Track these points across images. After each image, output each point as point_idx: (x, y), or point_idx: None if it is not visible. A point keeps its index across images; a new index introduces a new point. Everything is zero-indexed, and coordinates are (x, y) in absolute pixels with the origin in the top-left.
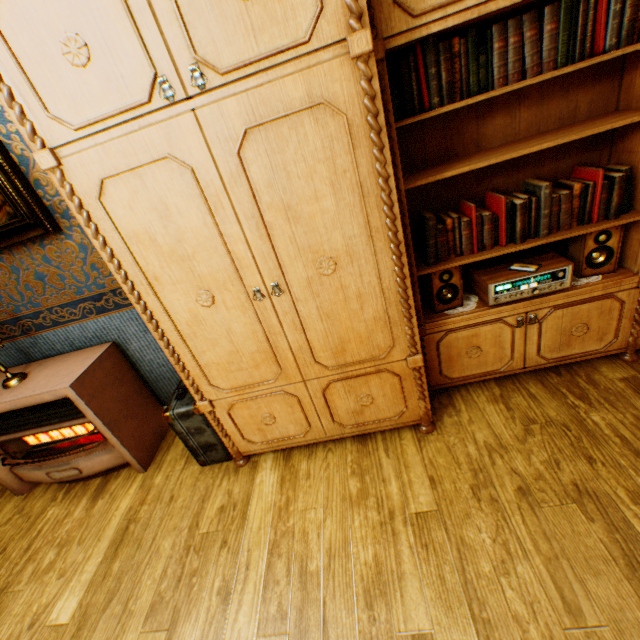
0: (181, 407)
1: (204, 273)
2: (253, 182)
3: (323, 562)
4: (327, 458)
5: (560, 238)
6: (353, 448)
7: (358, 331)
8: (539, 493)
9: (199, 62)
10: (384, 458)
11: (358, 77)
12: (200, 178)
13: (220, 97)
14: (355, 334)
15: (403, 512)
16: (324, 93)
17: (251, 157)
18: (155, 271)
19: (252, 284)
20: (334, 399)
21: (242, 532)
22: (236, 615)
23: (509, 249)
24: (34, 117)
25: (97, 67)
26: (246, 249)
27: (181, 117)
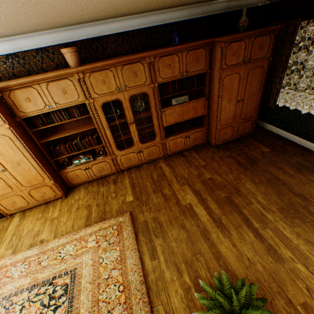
0: None
1: None
2: None
3: (26, 233)
4: (36, 210)
5: (87, 150)
6: (44, 206)
7: (33, 177)
8: (81, 207)
9: None
10: (51, 207)
11: (9, 130)
12: None
13: None
14: (32, 178)
15: (50, 218)
16: (2, 133)
17: None
18: None
19: None
20: (34, 194)
21: (5, 233)
22: (0, 249)
23: (75, 153)
24: None
25: None
26: None
27: None
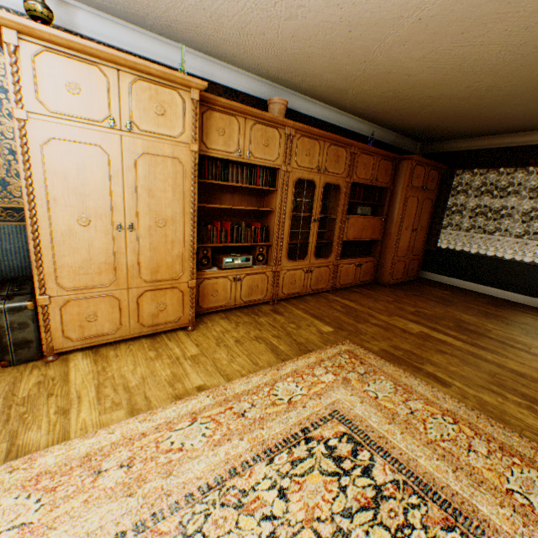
0: (14, 302)
1: (91, 206)
2: (138, 173)
3: (140, 381)
4: (130, 347)
5: (249, 244)
6: (148, 341)
7: (168, 261)
8: (243, 340)
9: (133, 122)
10: (169, 342)
11: (192, 157)
12: (112, 161)
13: (136, 137)
14: (166, 263)
15: (184, 356)
16: (179, 156)
17: (141, 164)
18: (57, 195)
19: (118, 221)
20: (144, 304)
21: (68, 386)
22: (78, 415)
23: (232, 244)
24: (26, 95)
25: (81, 98)
26: (122, 201)
27: (114, 135)
